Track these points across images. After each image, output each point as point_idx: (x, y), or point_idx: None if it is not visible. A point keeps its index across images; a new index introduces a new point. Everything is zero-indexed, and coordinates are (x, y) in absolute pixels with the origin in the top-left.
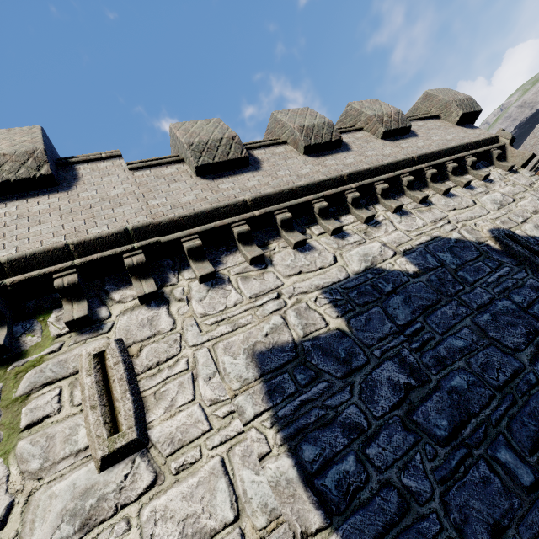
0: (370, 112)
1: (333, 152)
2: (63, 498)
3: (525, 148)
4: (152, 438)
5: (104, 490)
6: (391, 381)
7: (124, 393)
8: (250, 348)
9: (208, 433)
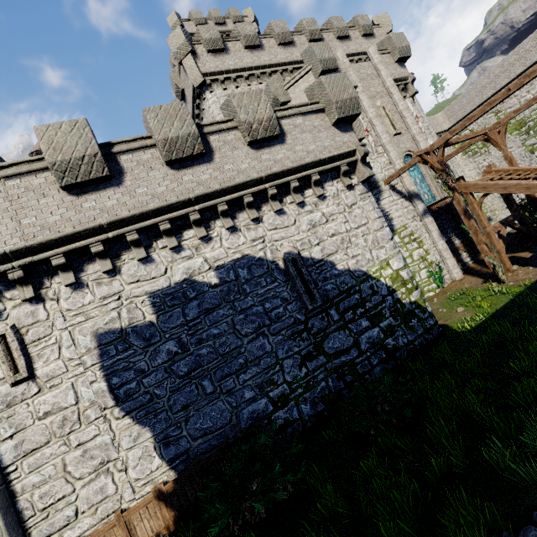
0: (242, 117)
1: (196, 162)
2: None
3: (489, 77)
4: (37, 374)
5: (16, 394)
6: (168, 350)
7: (19, 356)
8: (95, 331)
9: (66, 373)
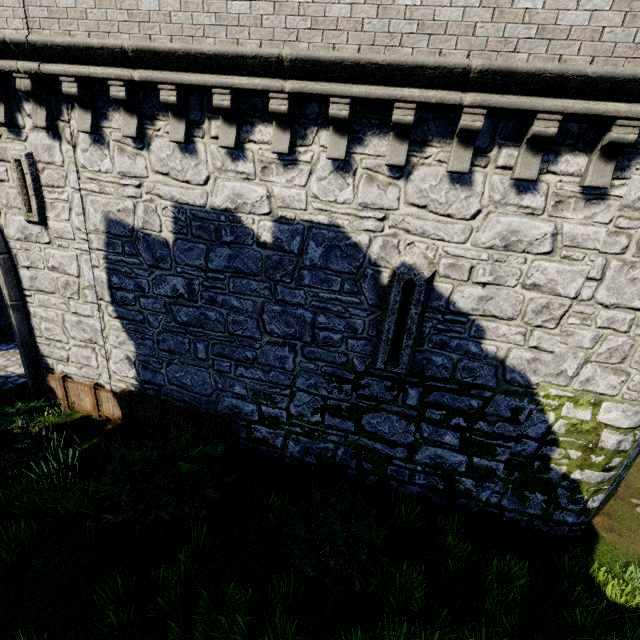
0: None
1: None
2: (18, 224)
3: None
4: (49, 225)
5: (32, 232)
6: (175, 287)
7: (32, 196)
8: (106, 212)
9: (73, 241)
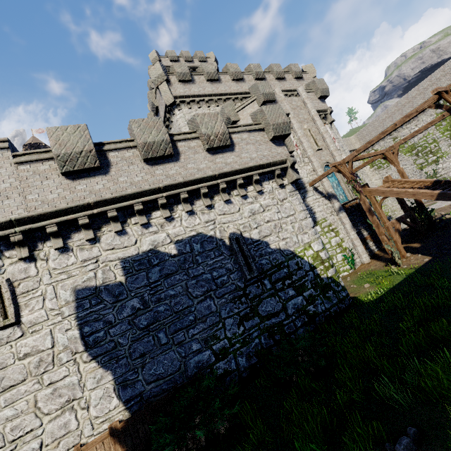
0: (203, 130)
1: (166, 161)
2: None
3: (388, 113)
4: (22, 321)
5: (2, 337)
6: (133, 306)
7: (10, 304)
8: (74, 287)
9: (47, 320)
